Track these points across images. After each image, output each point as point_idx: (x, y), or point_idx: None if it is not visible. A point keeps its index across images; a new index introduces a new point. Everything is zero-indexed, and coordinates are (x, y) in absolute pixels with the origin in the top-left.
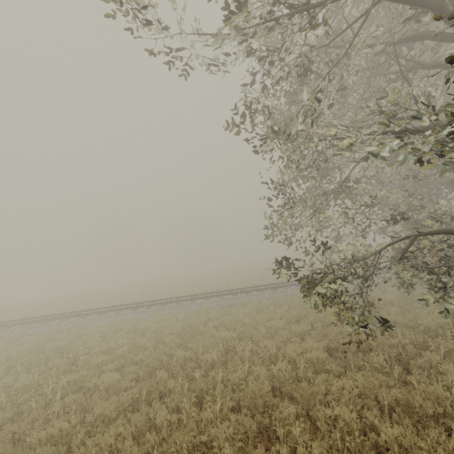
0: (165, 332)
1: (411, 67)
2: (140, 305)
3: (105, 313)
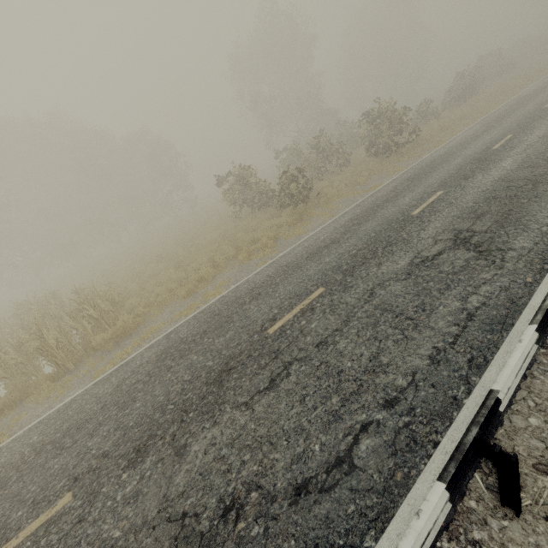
0: None
1: None
2: None
3: None
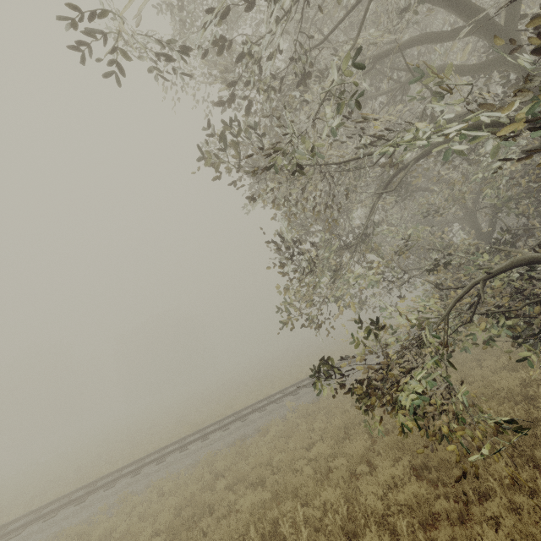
0: (144, 534)
1: (406, 81)
2: (92, 489)
3: (22, 529)
